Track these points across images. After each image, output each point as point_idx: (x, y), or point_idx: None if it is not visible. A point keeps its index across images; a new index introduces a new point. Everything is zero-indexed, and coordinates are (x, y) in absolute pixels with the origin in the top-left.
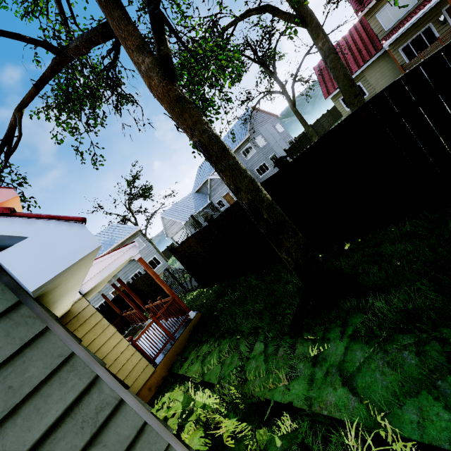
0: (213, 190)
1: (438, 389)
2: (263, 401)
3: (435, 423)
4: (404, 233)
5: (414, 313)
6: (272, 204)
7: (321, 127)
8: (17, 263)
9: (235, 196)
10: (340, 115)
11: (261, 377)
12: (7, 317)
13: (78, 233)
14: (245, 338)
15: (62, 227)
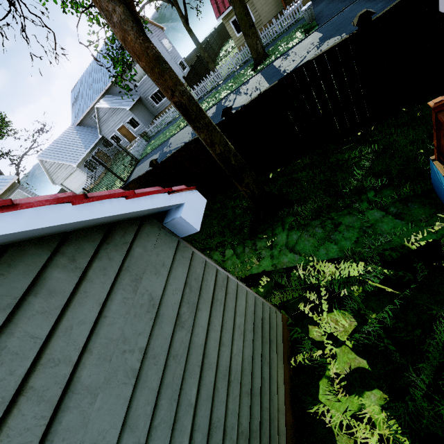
0: (104, 123)
1: (332, 239)
2: (244, 278)
3: (332, 251)
4: (306, 164)
5: (317, 209)
6: (236, 152)
7: (212, 49)
8: (189, 218)
9: (210, 148)
10: (226, 37)
11: (239, 266)
12: (178, 249)
13: (197, 196)
14: (215, 251)
15: (191, 194)
